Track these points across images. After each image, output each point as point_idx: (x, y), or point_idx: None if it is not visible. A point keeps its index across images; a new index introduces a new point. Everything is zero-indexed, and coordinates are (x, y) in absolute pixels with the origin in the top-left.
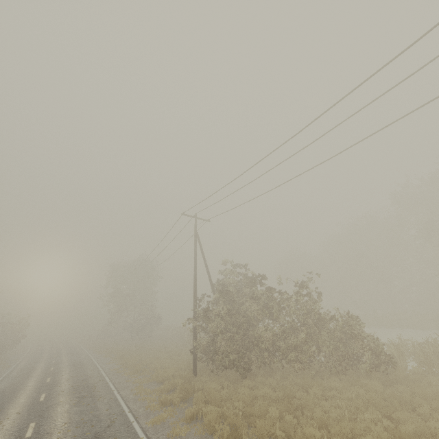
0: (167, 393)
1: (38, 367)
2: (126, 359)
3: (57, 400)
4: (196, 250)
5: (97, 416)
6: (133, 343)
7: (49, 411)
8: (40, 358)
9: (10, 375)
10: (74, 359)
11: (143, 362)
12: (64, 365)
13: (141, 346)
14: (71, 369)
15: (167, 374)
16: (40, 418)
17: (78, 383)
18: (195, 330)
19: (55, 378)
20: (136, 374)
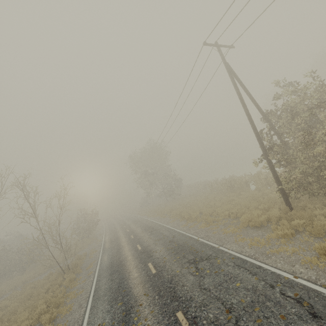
0: (291, 238)
1: (120, 237)
2: (186, 215)
3: (171, 271)
4: (235, 83)
5: (256, 292)
6: (172, 203)
7: (178, 288)
8: (116, 230)
9: (106, 248)
10: (141, 225)
11: (205, 214)
12: (138, 231)
13: (181, 203)
14: (148, 233)
15: (262, 218)
16: (179, 303)
17: (169, 246)
18: (274, 168)
19: (144, 245)
20: (213, 224)
